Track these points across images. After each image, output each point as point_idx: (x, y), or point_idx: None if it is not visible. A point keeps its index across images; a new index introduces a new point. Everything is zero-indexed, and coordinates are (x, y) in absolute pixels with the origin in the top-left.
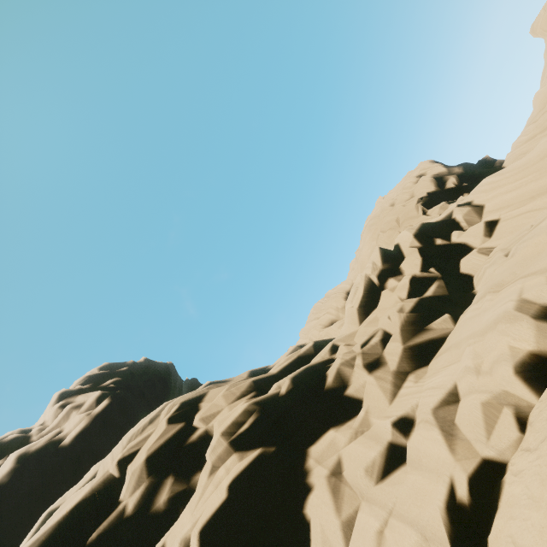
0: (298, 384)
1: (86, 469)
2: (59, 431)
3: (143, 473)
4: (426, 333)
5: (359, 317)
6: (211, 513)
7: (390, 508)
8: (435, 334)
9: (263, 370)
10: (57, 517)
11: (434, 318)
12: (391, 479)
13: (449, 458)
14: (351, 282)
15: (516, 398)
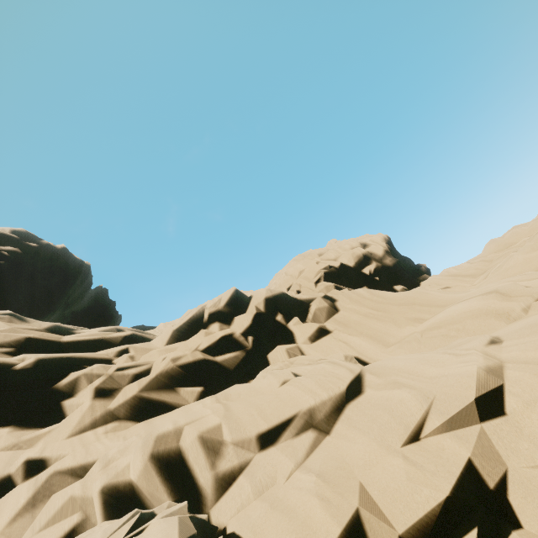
0: (40, 367)
1: None
2: None
3: None
4: (168, 393)
5: (170, 338)
6: None
7: None
8: (172, 399)
9: (68, 331)
10: None
11: (192, 384)
12: None
13: (0, 526)
14: None
15: (94, 511)
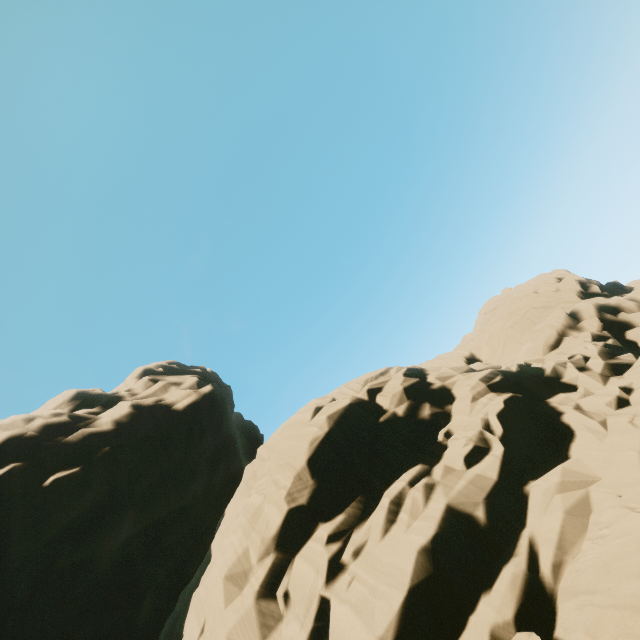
0: (523, 369)
1: (196, 438)
2: (158, 399)
3: (403, 396)
4: (617, 360)
5: (543, 351)
6: (499, 410)
7: (633, 414)
8: (624, 361)
9: None
10: (341, 405)
11: (620, 354)
12: (625, 408)
13: None
14: (469, 350)
15: None
